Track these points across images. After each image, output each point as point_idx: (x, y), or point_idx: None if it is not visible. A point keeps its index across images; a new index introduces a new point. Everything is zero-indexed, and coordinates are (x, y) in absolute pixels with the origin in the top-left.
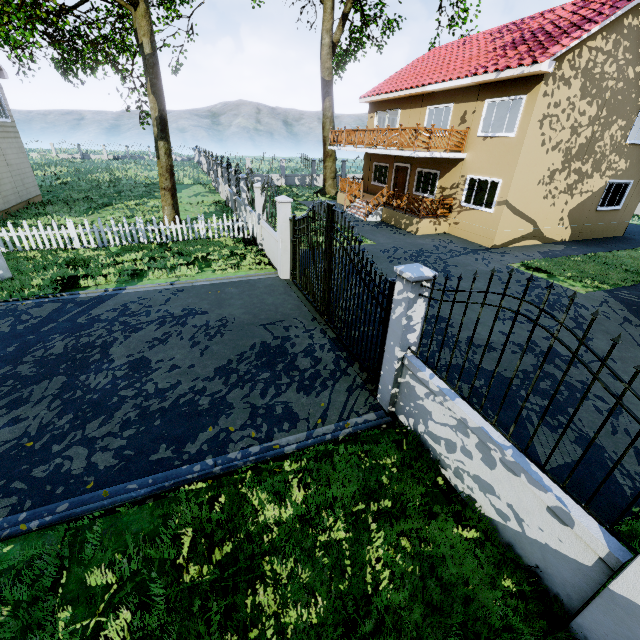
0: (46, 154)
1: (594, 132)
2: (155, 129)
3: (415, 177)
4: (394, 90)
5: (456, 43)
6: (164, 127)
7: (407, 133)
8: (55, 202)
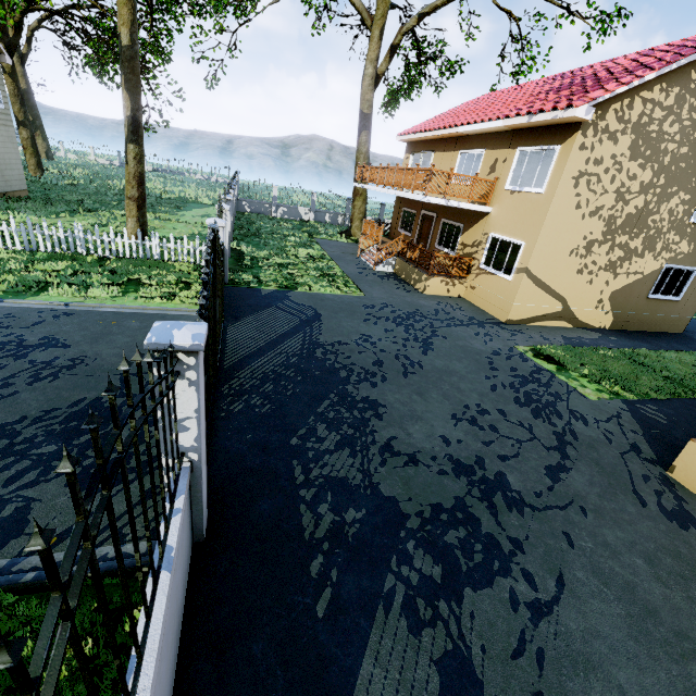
0: (84, 157)
1: (647, 202)
2: (126, 130)
3: (439, 228)
4: (428, 129)
5: (510, 88)
6: (136, 129)
7: (422, 174)
8: (36, 199)
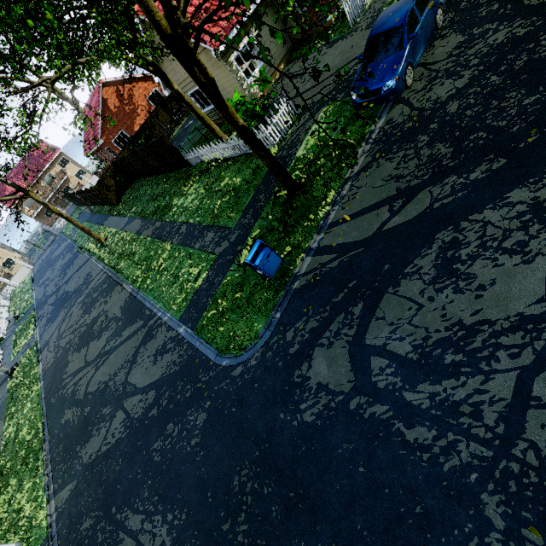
0: None
1: None
2: None
3: None
4: None
5: None
6: None
7: None
8: None
